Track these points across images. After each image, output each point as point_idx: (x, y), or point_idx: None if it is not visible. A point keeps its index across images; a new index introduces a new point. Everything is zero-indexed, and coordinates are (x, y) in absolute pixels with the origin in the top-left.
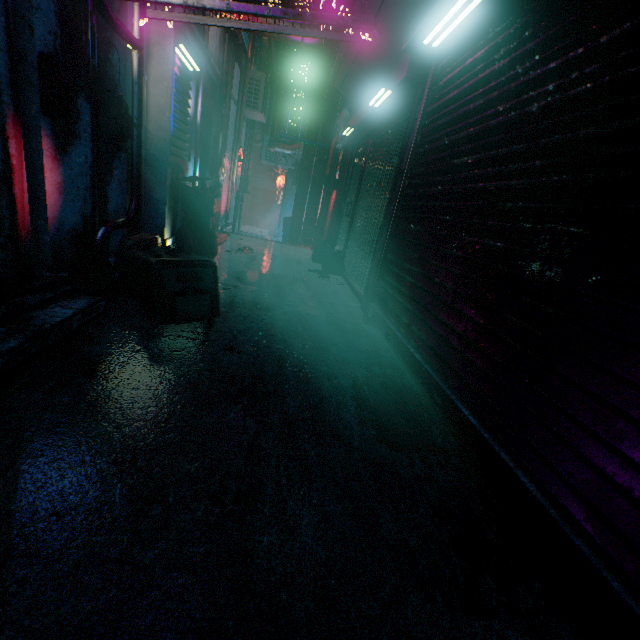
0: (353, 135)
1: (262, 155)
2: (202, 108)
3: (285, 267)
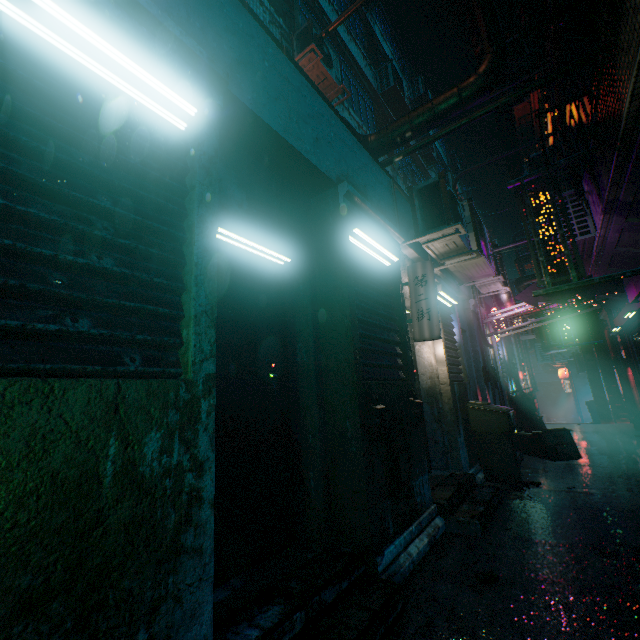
0: (621, 328)
1: (537, 358)
2: (506, 352)
3: (609, 436)
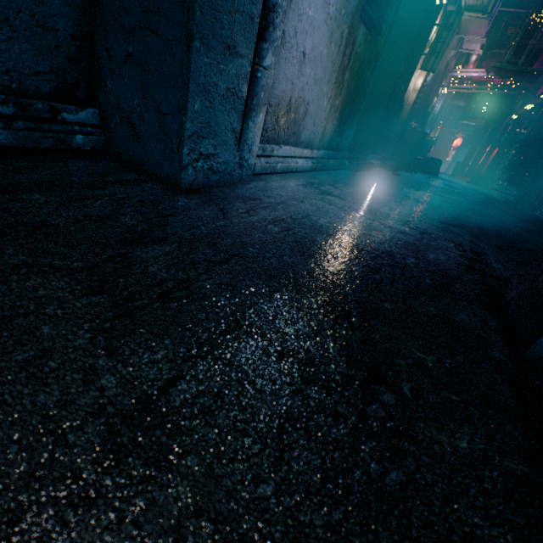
0: (518, 118)
1: (451, 125)
2: (439, 107)
3: (454, 179)
